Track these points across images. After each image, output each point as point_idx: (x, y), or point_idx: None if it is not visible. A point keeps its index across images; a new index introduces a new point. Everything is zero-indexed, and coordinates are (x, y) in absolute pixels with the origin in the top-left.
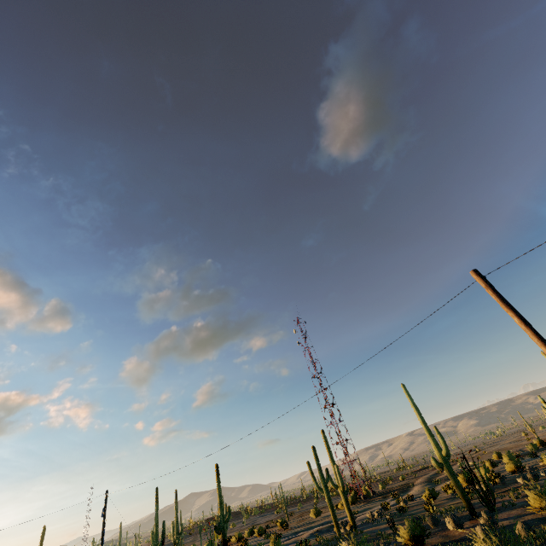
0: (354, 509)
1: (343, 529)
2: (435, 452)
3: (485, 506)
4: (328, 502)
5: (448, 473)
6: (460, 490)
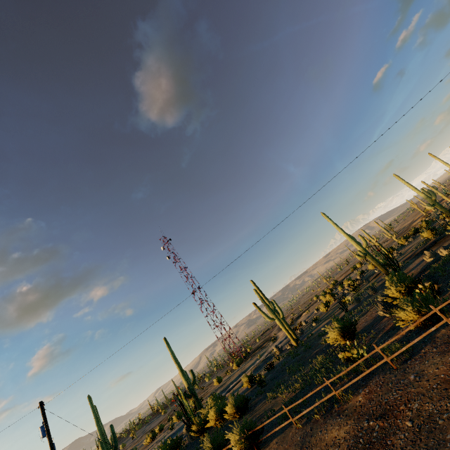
0: (248, 362)
1: (289, 346)
2: (358, 248)
3: (394, 270)
4: (281, 324)
5: (370, 258)
6: (381, 265)
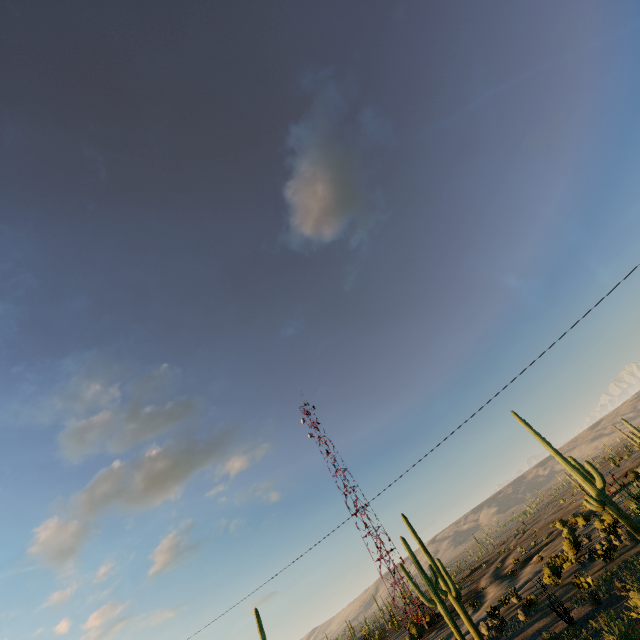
0: None
1: None
2: (586, 488)
3: None
4: (448, 616)
5: (614, 512)
6: (639, 530)
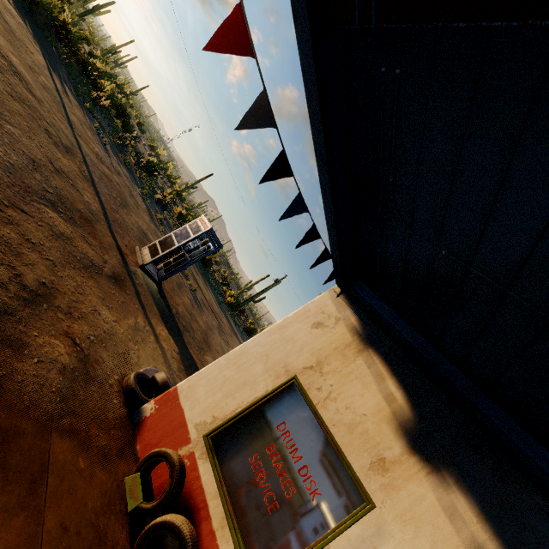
0: None
1: None
2: None
3: None
4: None
5: None
6: None
